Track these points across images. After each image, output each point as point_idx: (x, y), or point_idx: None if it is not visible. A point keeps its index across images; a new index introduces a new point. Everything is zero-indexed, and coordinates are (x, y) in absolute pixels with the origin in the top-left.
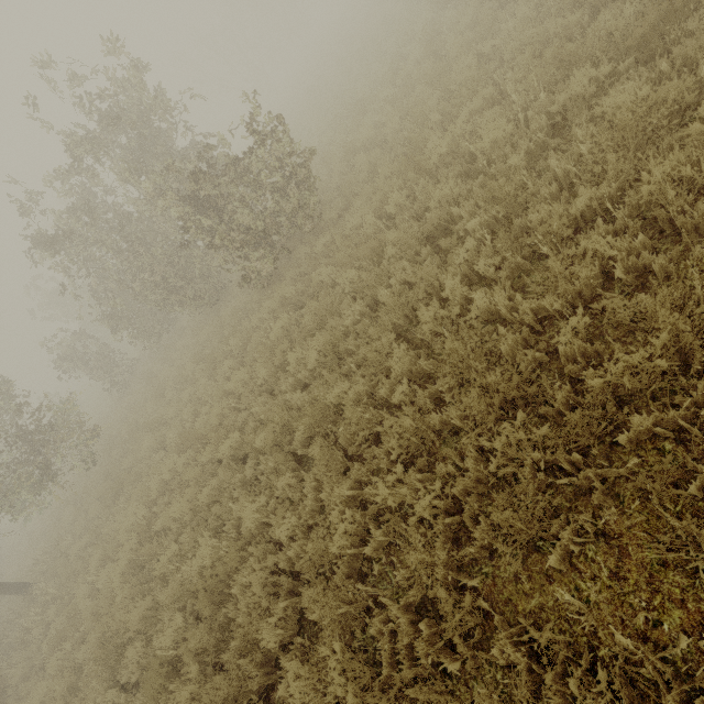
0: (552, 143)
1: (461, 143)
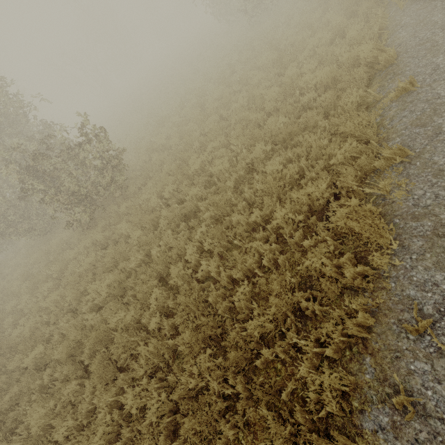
0: (247, 176)
1: (206, 165)
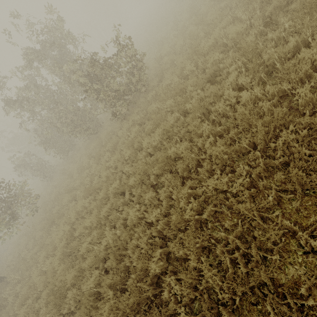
0: (266, 30)
1: (219, 39)
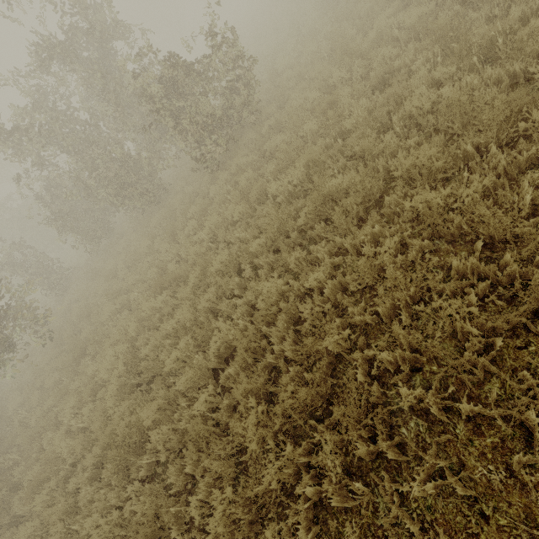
0: (463, 13)
1: (386, 31)
